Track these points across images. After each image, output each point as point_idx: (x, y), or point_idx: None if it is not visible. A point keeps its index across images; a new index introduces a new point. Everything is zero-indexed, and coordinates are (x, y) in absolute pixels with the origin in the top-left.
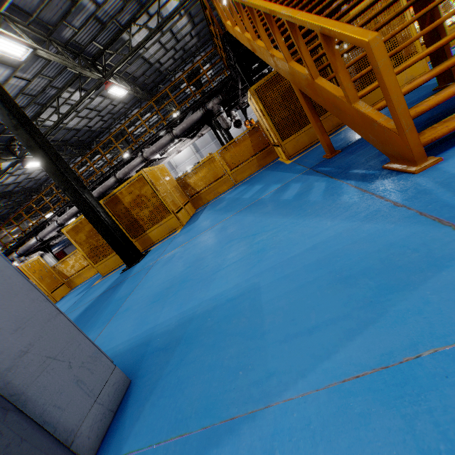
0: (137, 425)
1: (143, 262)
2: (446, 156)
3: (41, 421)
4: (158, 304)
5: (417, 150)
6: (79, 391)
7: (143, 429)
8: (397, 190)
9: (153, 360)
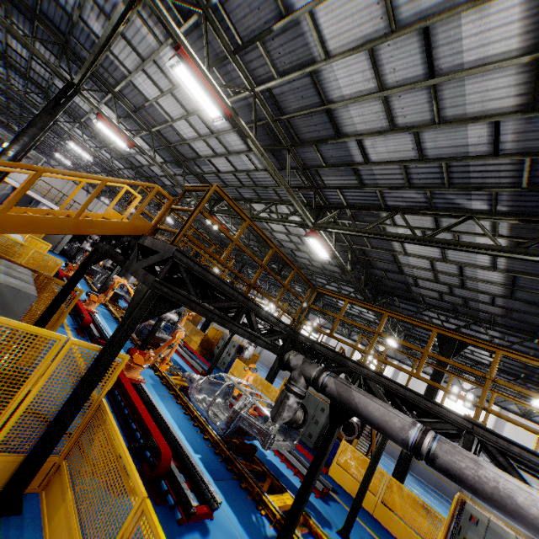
0: None
1: None
2: None
3: None
4: None
5: None
6: None
7: None
8: None
9: None
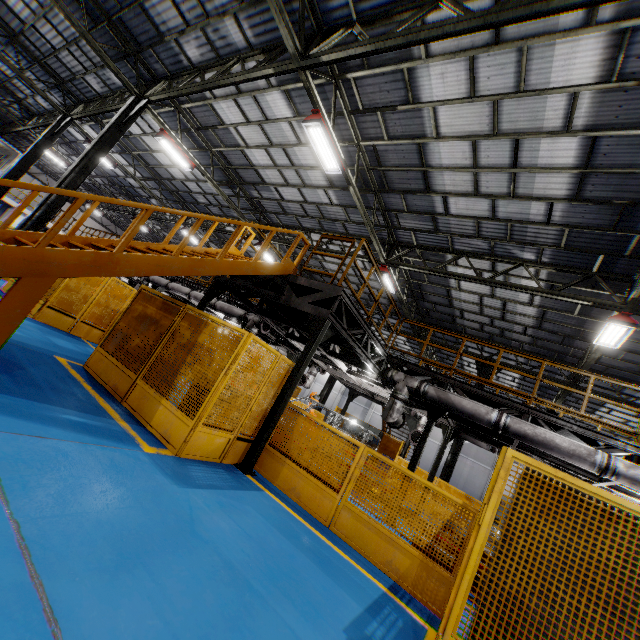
0: None
1: None
2: None
3: None
4: None
5: None
6: None
7: None
8: None
9: None
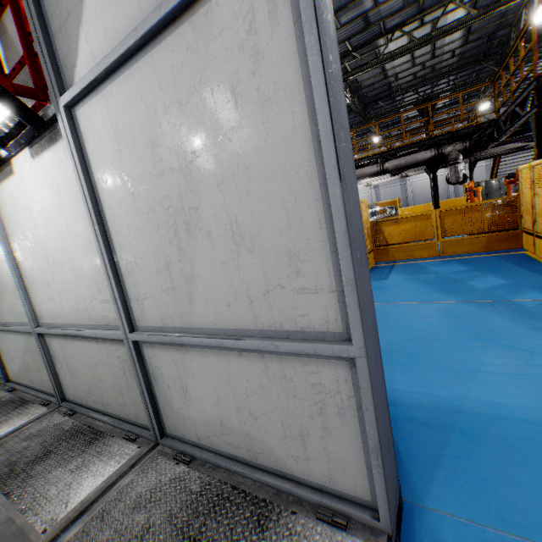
0: (434, 488)
1: None
2: None
3: None
4: None
5: None
6: None
7: (447, 498)
8: None
9: (414, 428)
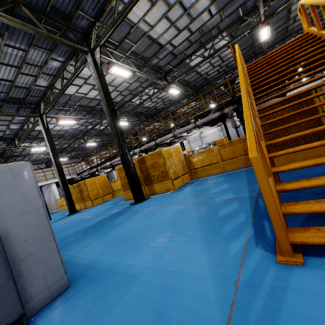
0: (50, 314)
1: (140, 205)
2: (310, 264)
3: (23, 287)
4: (114, 245)
5: (284, 245)
6: (43, 280)
7: (49, 318)
8: (252, 268)
9: (82, 282)
